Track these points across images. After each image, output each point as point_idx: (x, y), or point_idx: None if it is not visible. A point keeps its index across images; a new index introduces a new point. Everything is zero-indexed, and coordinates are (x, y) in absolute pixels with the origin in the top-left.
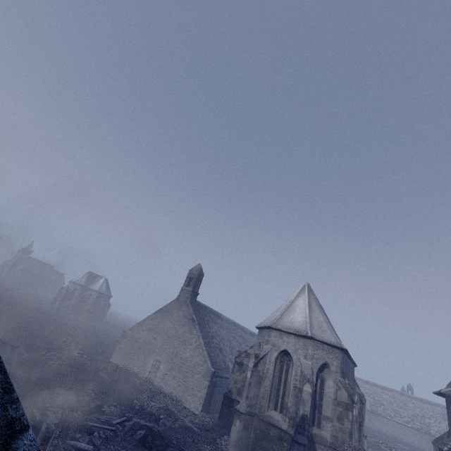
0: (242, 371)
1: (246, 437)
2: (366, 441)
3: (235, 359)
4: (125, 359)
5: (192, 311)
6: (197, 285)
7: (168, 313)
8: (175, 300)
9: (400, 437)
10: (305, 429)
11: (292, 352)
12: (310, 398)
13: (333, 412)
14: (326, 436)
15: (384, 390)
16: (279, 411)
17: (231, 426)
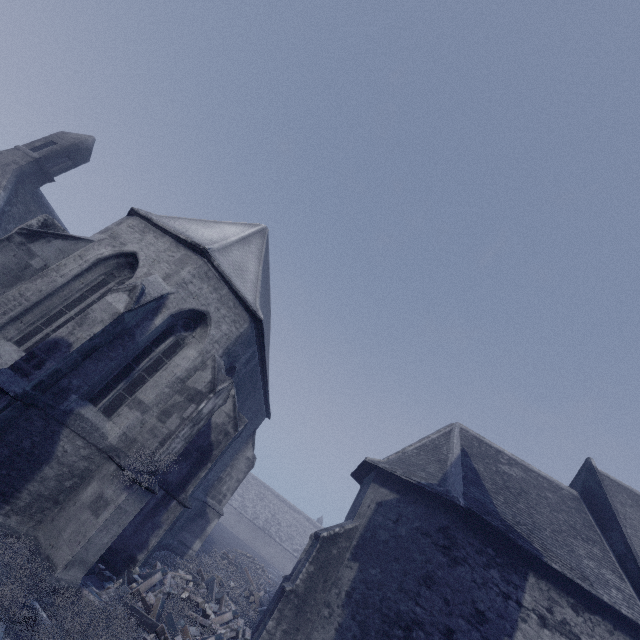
0: None
1: None
2: (216, 521)
3: None
4: None
5: (5, 183)
6: (60, 164)
7: None
8: None
9: (278, 565)
10: (41, 367)
11: (145, 261)
12: (109, 320)
13: (160, 399)
14: (111, 432)
15: (292, 510)
16: (26, 348)
17: None
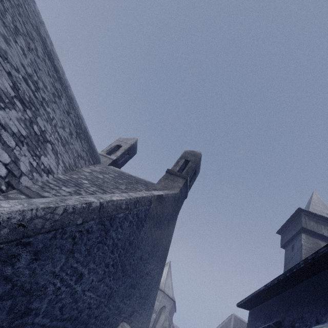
0: None
1: None
2: None
3: None
4: None
5: None
6: None
7: None
8: None
9: None
10: None
11: None
12: (153, 320)
13: None
14: None
15: None
16: None
17: None
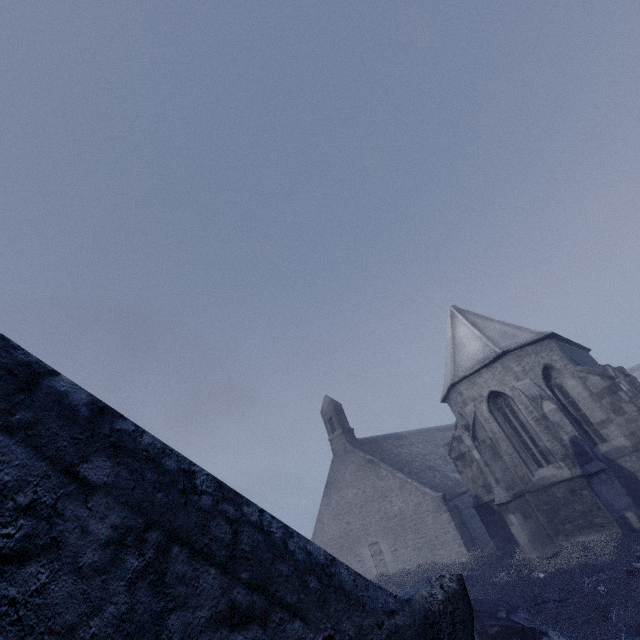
0: (470, 462)
1: (537, 525)
2: None
3: (450, 456)
4: None
5: (361, 453)
6: (343, 421)
7: (338, 481)
8: (334, 459)
9: None
10: (587, 452)
11: (499, 388)
12: (561, 415)
13: (603, 410)
14: (621, 443)
15: None
16: (545, 464)
17: (513, 535)
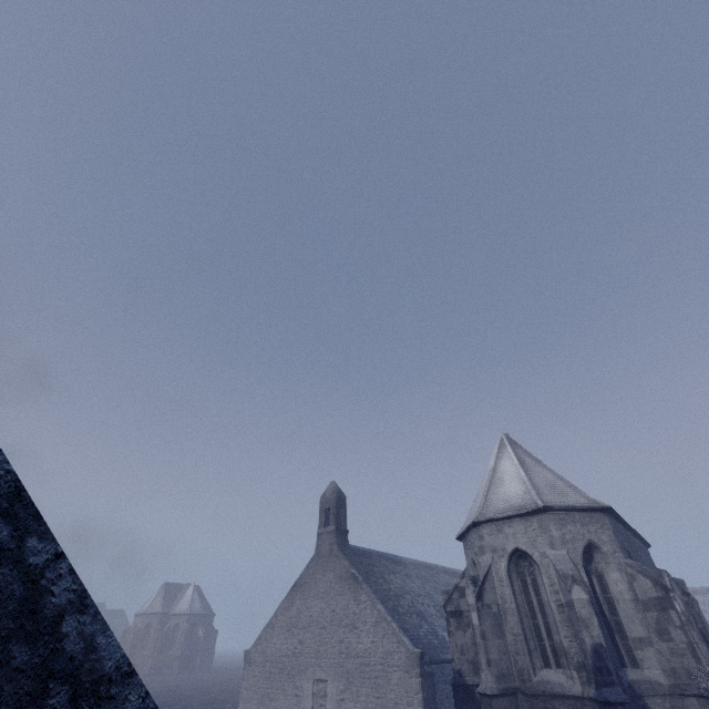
0: (466, 626)
1: None
2: None
3: (445, 608)
4: (261, 705)
5: (346, 563)
6: (341, 518)
7: (309, 585)
8: (314, 557)
9: None
10: (610, 672)
11: (527, 548)
12: (591, 610)
13: (645, 625)
14: (656, 677)
15: None
16: (554, 665)
17: None
